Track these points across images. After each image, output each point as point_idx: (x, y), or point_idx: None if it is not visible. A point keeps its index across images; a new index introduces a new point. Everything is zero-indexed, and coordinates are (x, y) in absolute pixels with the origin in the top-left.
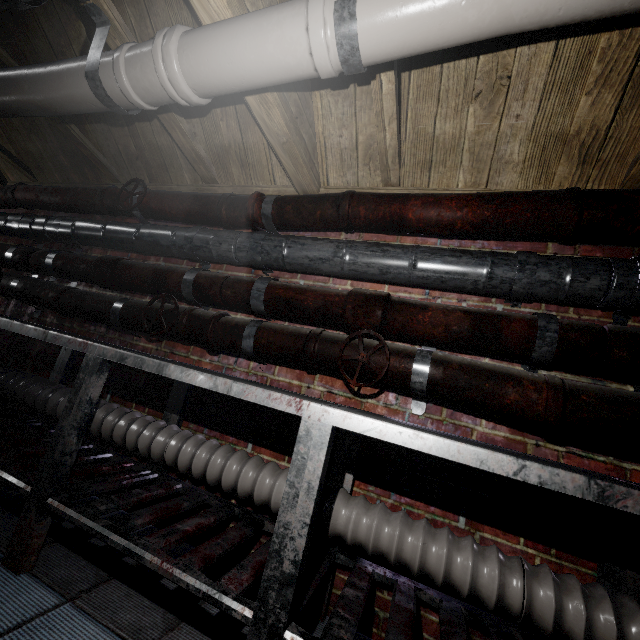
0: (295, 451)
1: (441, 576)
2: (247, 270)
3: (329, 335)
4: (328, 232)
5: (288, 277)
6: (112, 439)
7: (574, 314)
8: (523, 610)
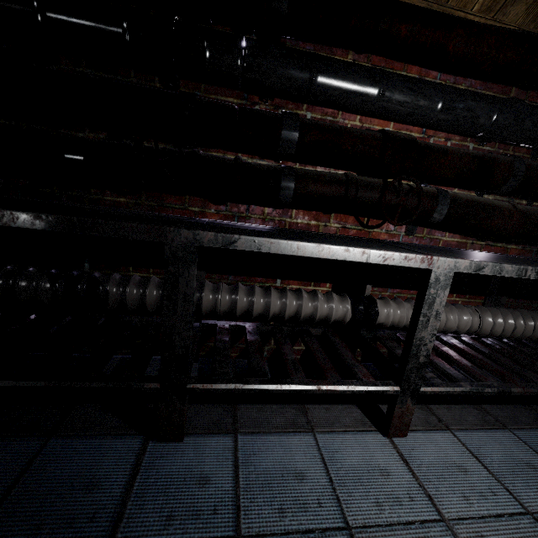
0: (427, 294)
1: (443, 328)
2: (237, 94)
3: (365, 181)
4: (334, 47)
5: (292, 108)
6: (136, 308)
7: (512, 151)
8: (479, 330)
